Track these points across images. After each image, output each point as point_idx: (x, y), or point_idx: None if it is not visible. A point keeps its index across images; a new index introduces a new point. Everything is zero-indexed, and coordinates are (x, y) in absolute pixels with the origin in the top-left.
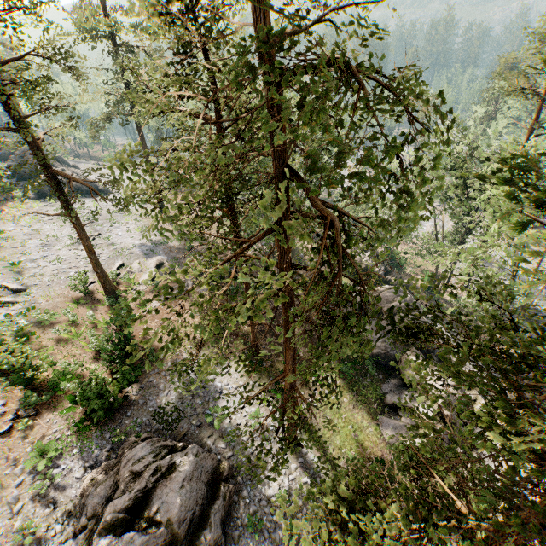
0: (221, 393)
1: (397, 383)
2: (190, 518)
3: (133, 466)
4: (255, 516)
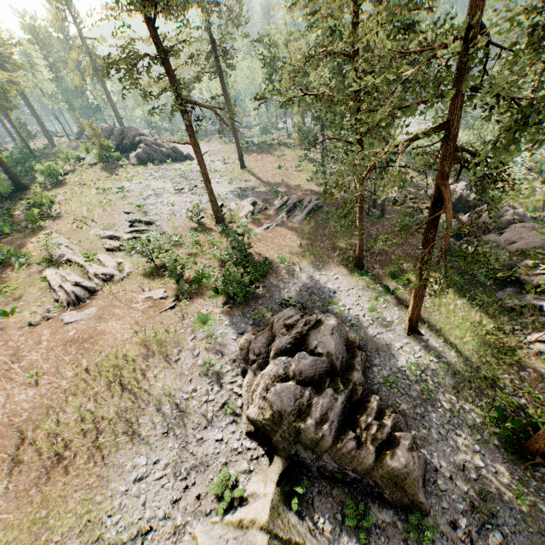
0: (335, 293)
1: (515, 291)
2: (341, 360)
3: (285, 321)
4: (390, 377)
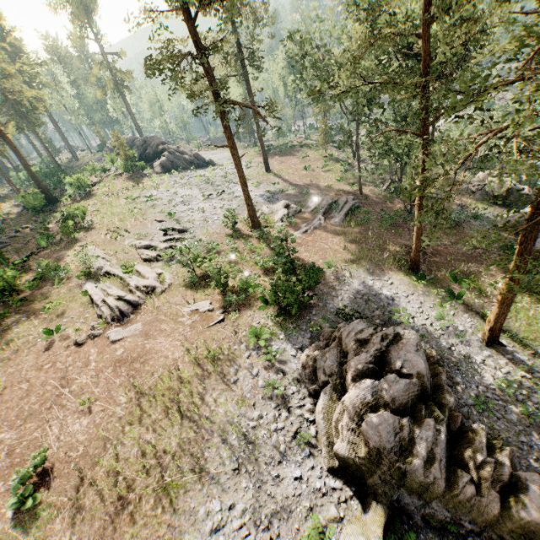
0: (393, 300)
1: None
2: (429, 381)
3: (356, 336)
4: (481, 398)
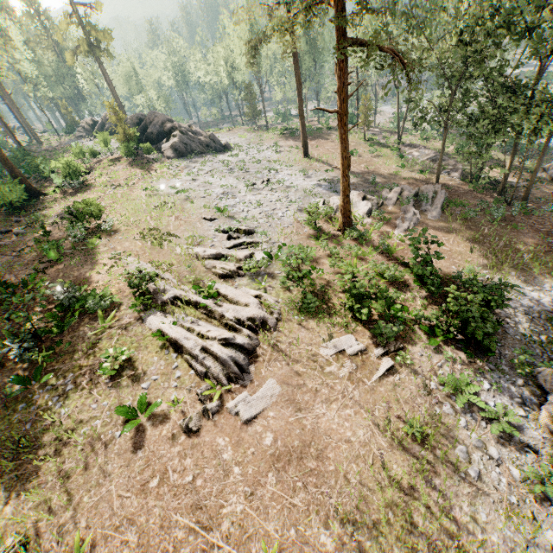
0: None
1: None
2: None
3: None
4: None
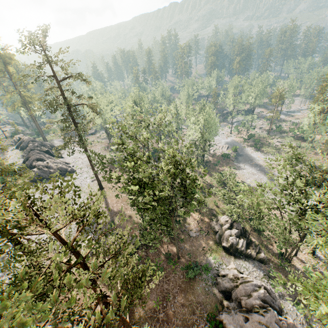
0: None
1: None
2: None
3: None
4: None
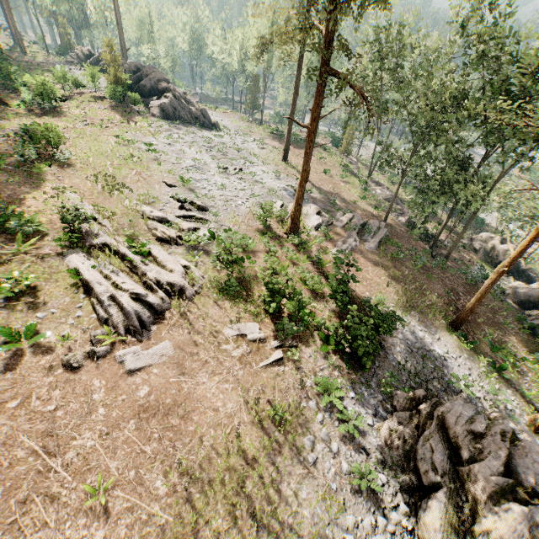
0: (445, 361)
1: None
2: None
3: (468, 425)
4: None
